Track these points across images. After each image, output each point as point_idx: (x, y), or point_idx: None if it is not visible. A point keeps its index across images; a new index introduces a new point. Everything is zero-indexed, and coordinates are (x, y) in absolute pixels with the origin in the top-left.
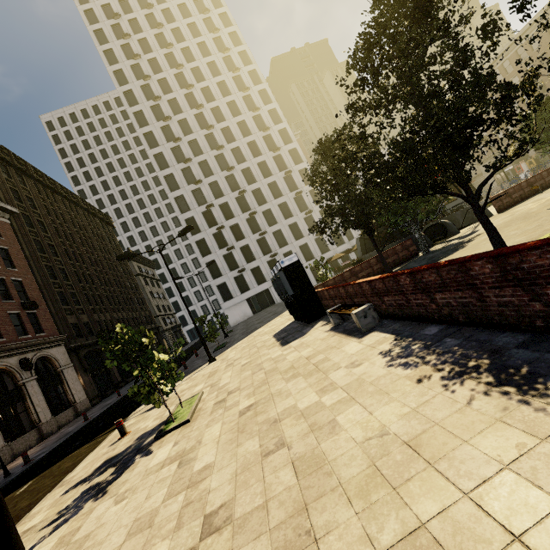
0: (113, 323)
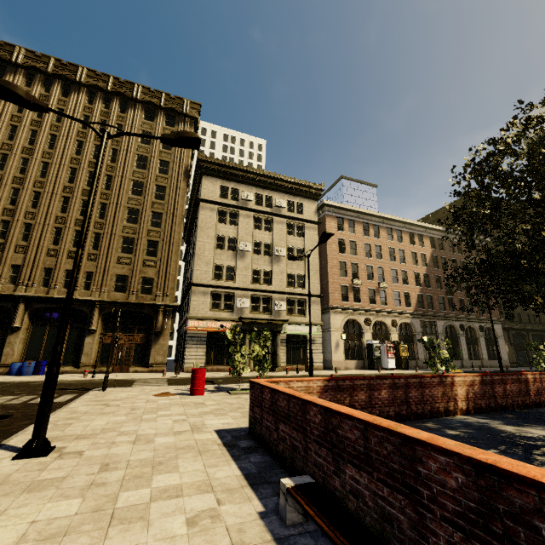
0: (540, 318)
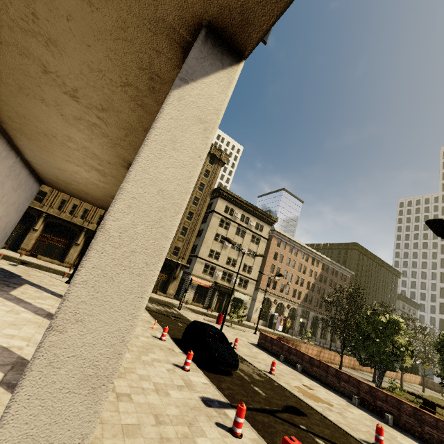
0: None
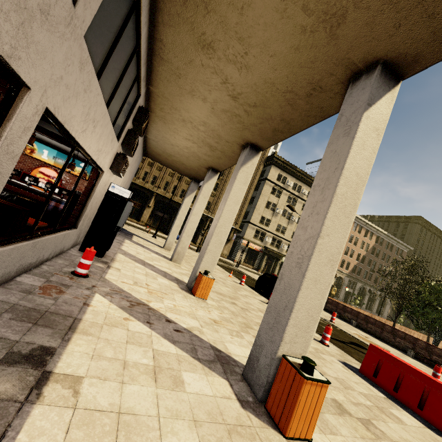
0: None
